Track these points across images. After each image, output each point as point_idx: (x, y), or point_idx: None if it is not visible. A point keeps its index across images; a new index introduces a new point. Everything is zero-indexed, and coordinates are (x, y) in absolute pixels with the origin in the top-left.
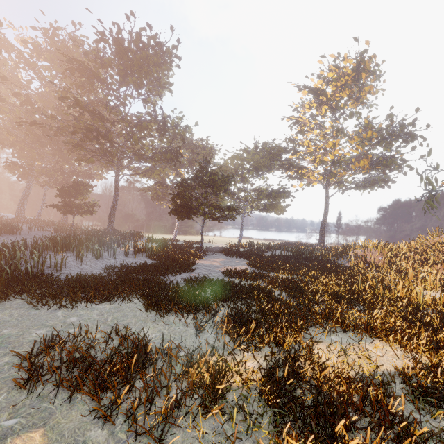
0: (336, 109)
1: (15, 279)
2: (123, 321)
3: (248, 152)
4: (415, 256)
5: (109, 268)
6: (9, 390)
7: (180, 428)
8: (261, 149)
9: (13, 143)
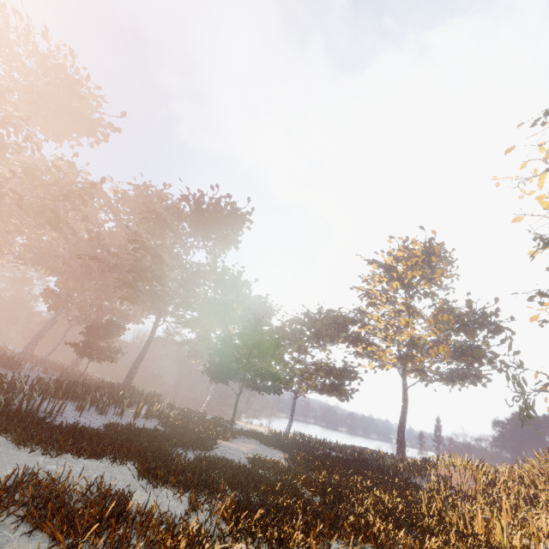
0: (408, 287)
1: (6, 413)
2: (108, 481)
3: (310, 318)
4: (519, 487)
5: (111, 425)
6: None
7: None
8: (324, 316)
9: (63, 272)
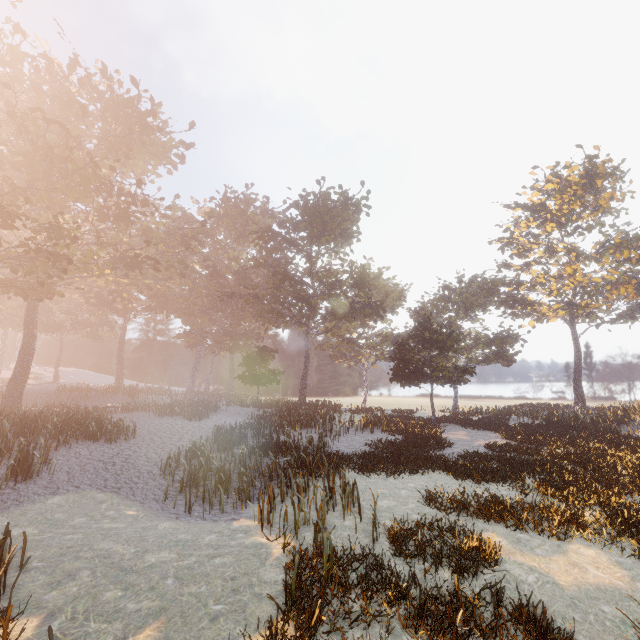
0: (566, 225)
1: (322, 455)
2: (451, 487)
3: (453, 291)
4: None
5: (370, 444)
6: (442, 517)
7: (570, 537)
8: (468, 285)
9: (192, 312)
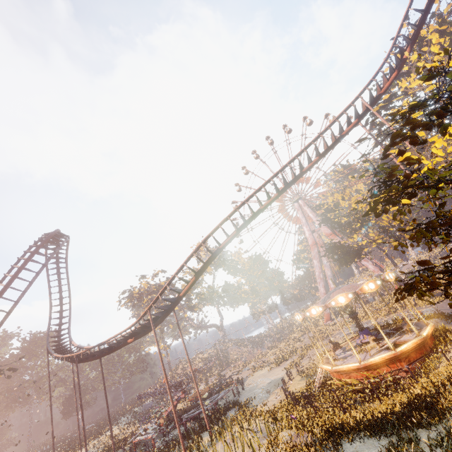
0: None
1: None
2: None
3: None
4: None
5: None
6: None
7: None
8: None
9: None
